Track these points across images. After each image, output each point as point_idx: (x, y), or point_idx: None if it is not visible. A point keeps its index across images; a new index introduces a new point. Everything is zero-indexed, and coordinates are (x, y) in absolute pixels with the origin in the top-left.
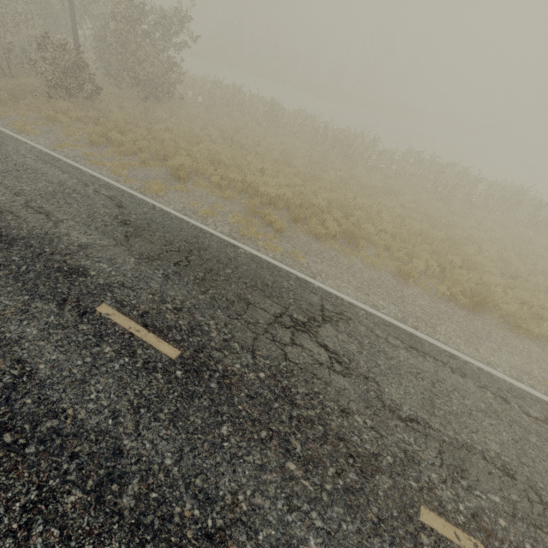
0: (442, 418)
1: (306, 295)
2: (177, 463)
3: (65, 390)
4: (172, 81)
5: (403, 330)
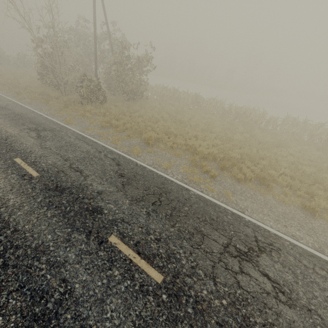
0: None
1: (241, 228)
2: None
3: (91, 308)
4: (142, 90)
5: (325, 260)
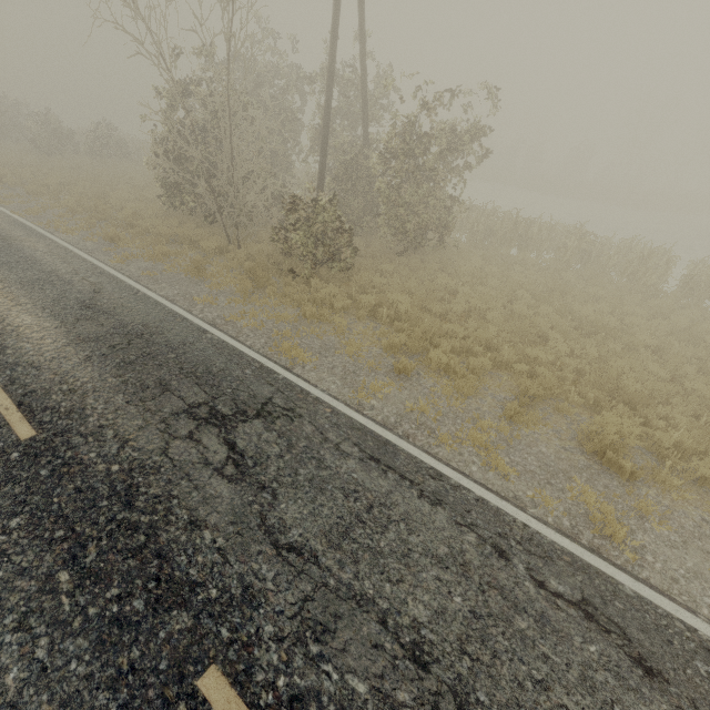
0: None
1: None
2: None
3: None
4: (453, 226)
5: None
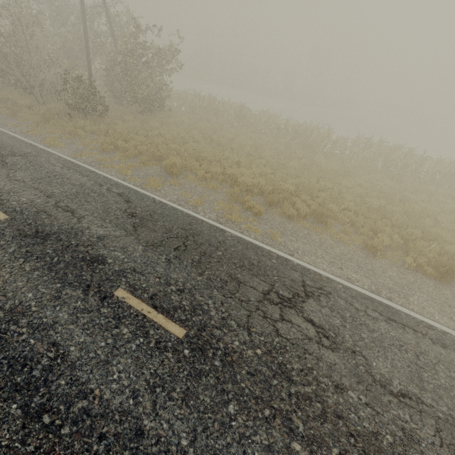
0: (432, 392)
1: (287, 272)
2: (192, 444)
3: (92, 371)
4: (162, 97)
5: (379, 302)
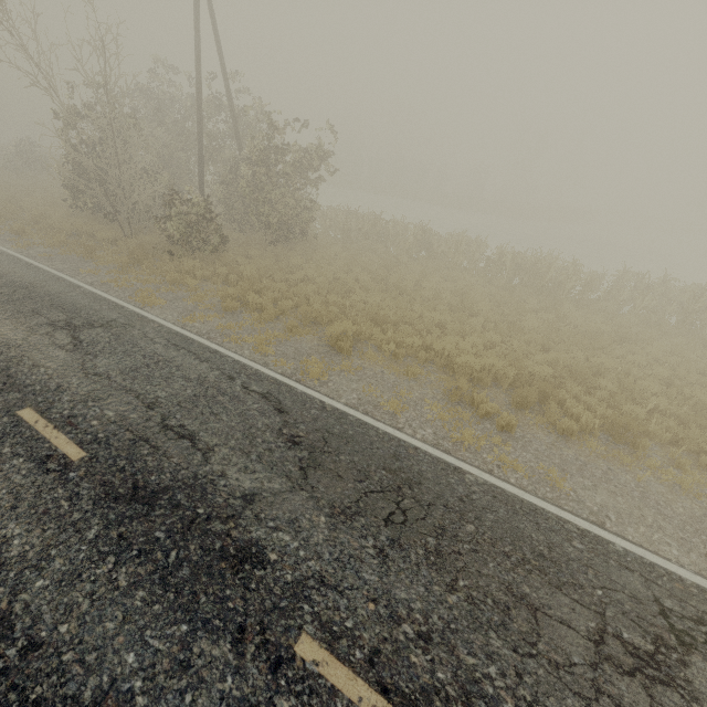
0: None
1: (616, 576)
2: None
3: None
4: (307, 220)
5: None
